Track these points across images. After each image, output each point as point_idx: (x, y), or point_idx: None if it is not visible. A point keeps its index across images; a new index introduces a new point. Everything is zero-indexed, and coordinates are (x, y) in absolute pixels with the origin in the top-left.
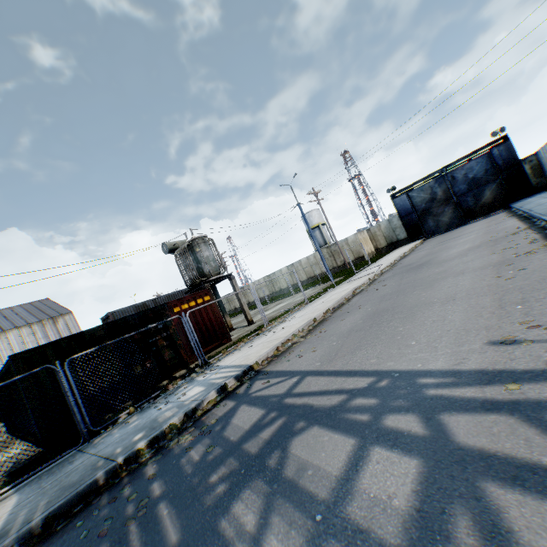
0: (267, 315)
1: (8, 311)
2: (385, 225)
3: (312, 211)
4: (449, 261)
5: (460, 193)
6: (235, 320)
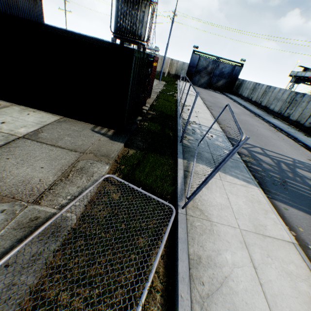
0: None
1: None
2: (181, 64)
3: None
4: (242, 116)
5: (215, 74)
6: None
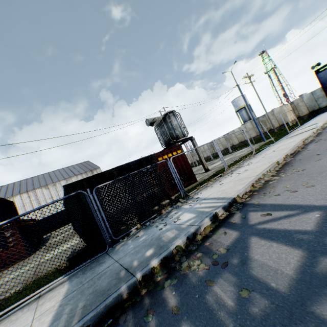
0: (218, 165)
1: (71, 167)
2: (307, 96)
3: (239, 97)
4: None
5: None
6: None
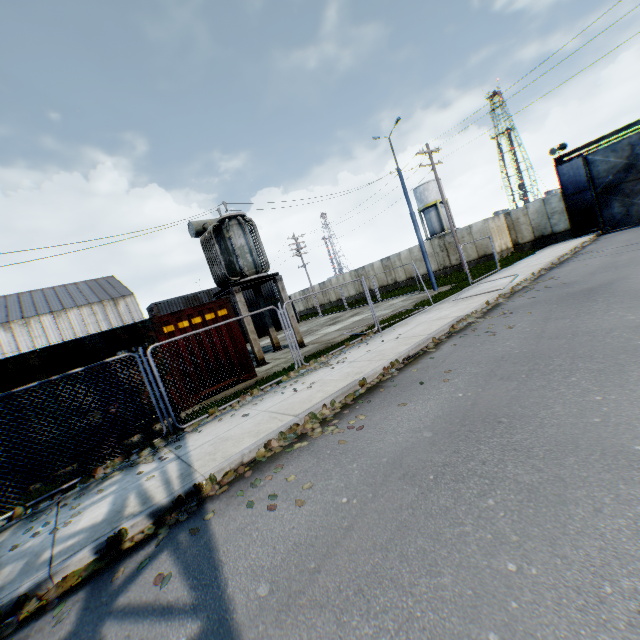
0: (328, 335)
1: (73, 287)
2: (536, 207)
3: (429, 182)
4: None
5: None
6: (301, 327)
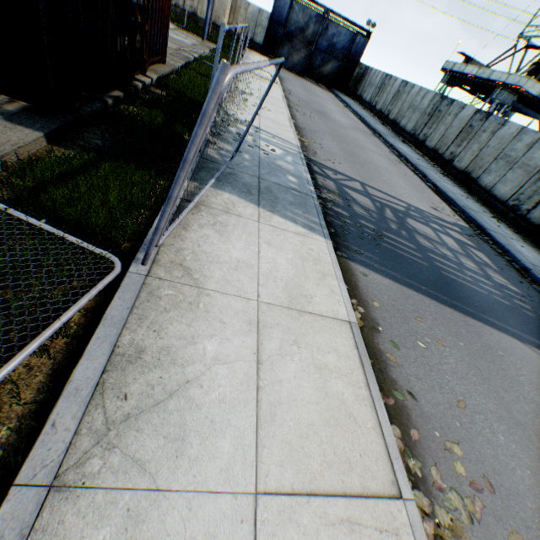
0: None
1: None
2: (255, 12)
3: None
4: (350, 131)
5: (319, 48)
6: None
